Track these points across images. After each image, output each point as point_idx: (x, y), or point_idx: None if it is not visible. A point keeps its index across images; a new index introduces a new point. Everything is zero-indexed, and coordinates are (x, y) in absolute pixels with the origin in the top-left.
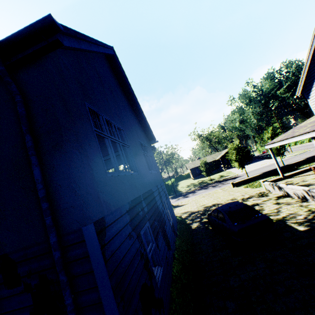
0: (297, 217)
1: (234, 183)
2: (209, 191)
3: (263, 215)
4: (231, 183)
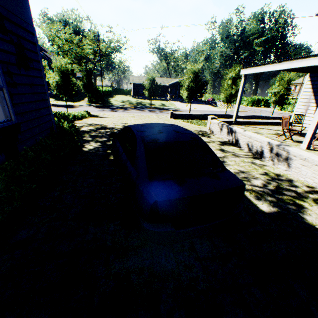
0: (253, 182)
1: (174, 114)
2: (143, 114)
3: (229, 173)
4: (170, 113)
